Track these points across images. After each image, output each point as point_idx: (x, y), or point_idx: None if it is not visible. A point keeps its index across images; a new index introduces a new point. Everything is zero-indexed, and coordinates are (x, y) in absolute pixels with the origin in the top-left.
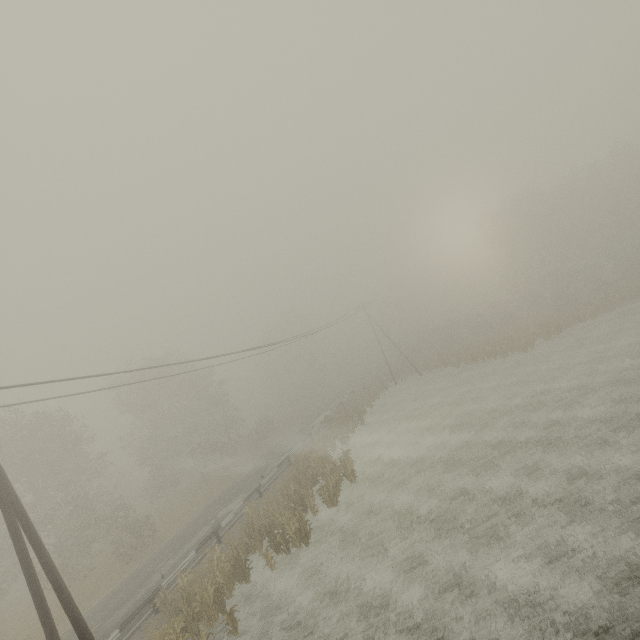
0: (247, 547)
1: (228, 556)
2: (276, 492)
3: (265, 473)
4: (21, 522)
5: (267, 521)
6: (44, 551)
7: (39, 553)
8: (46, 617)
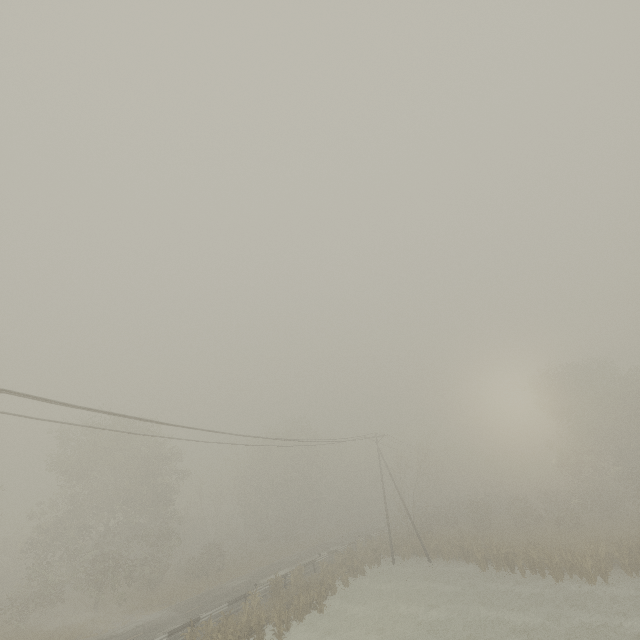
0: None
1: None
2: None
3: (154, 636)
4: None
5: None
6: None
7: None
8: None
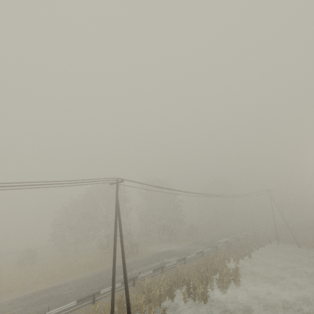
0: (175, 284)
1: (167, 282)
2: (192, 266)
3: (188, 253)
4: (119, 228)
5: (187, 278)
6: (123, 242)
7: (121, 241)
8: (114, 264)
